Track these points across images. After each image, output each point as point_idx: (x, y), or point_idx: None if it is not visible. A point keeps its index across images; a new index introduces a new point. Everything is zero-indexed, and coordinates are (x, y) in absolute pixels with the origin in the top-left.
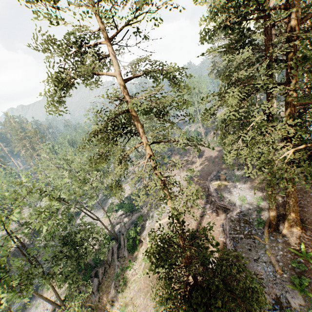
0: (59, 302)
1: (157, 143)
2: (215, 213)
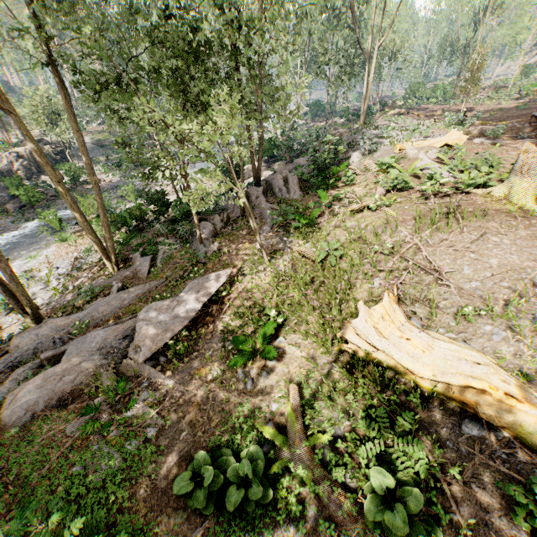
0: (91, 259)
1: None
2: None
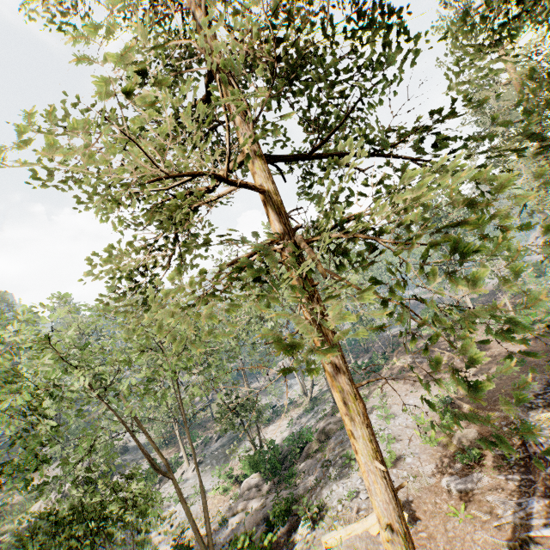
0: None
1: (295, 158)
2: None
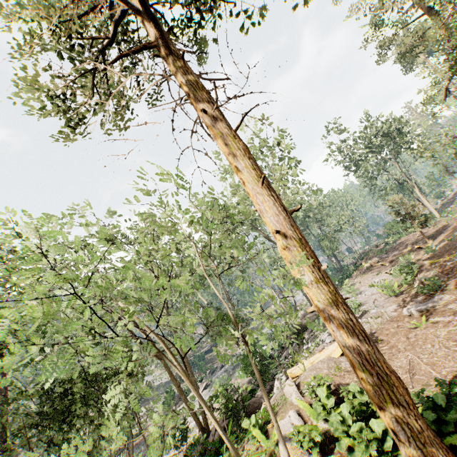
0: None
1: None
2: None
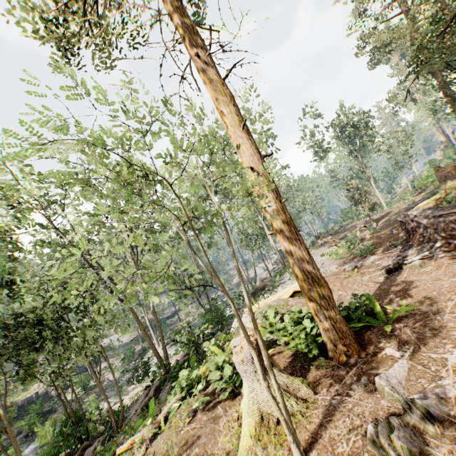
0: None
1: None
2: (447, 253)
